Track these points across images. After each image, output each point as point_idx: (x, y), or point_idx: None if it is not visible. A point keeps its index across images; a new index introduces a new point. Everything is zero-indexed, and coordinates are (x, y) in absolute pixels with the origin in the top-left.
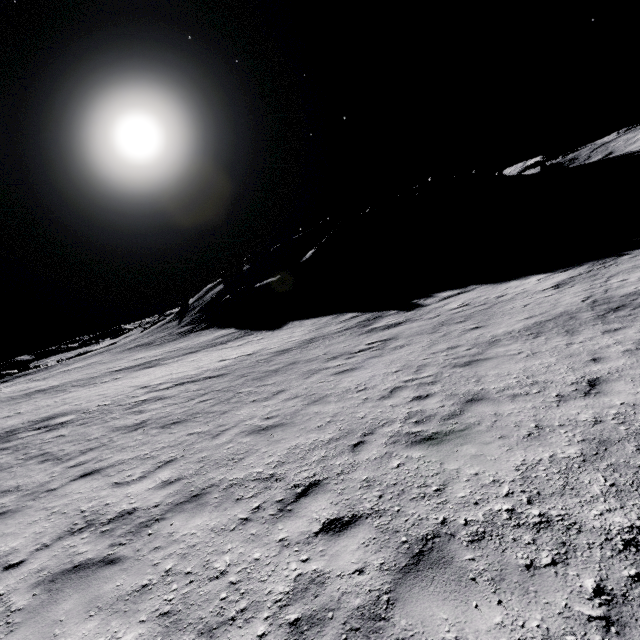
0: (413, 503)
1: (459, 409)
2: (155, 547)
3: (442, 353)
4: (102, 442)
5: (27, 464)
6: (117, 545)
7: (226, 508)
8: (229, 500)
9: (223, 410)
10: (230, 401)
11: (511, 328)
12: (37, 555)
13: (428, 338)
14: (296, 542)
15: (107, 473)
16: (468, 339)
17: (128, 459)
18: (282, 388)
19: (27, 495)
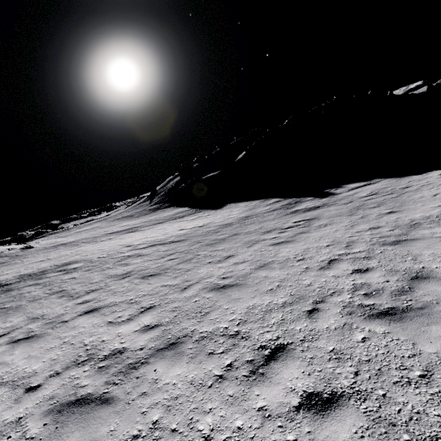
0: (399, 389)
1: (407, 285)
2: (142, 392)
3: (366, 232)
4: (100, 286)
5: (50, 298)
6: (111, 384)
7: (201, 361)
8: (202, 353)
9: (187, 268)
10: (191, 261)
11: (428, 213)
12: (50, 381)
13: (348, 219)
14: (277, 415)
15: (103, 312)
16: (387, 221)
17: (118, 302)
18: (231, 253)
19: (48, 323)
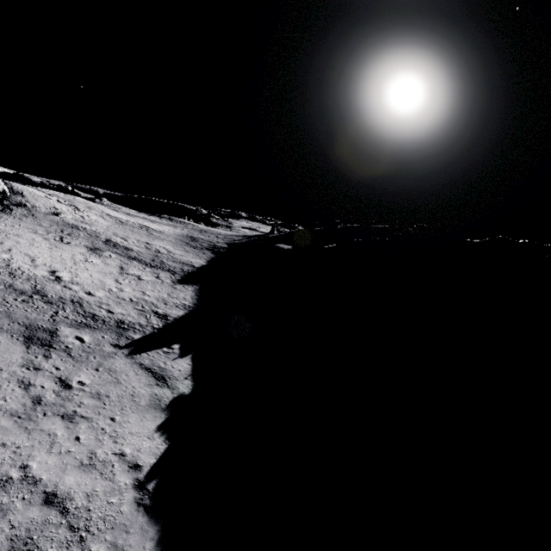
0: None
1: None
2: None
3: None
4: None
5: None
6: None
7: None
8: None
9: None
10: None
11: None
12: None
13: None
14: None
15: None
16: None
17: None
18: None
19: None
